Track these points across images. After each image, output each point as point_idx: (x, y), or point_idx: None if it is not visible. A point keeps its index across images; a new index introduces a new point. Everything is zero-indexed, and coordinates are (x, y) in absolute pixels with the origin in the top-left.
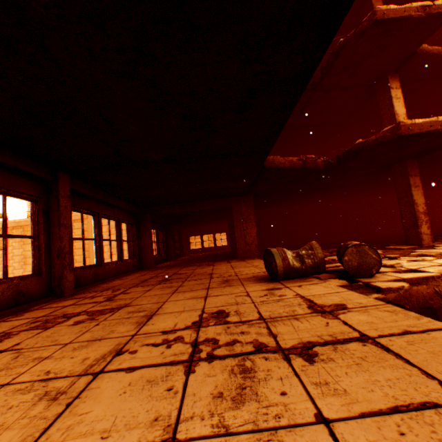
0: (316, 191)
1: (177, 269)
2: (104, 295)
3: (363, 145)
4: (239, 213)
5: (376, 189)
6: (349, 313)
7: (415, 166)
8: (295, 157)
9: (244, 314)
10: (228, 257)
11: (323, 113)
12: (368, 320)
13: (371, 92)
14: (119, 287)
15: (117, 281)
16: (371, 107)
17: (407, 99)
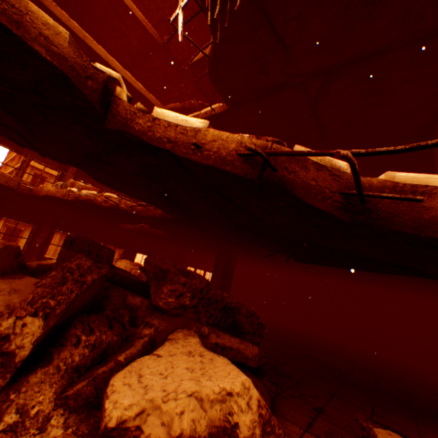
0: None
1: None
2: None
3: None
4: None
5: None
6: None
7: None
8: None
9: None
10: None
11: None
12: None
13: None
14: None
15: None
16: None
17: None
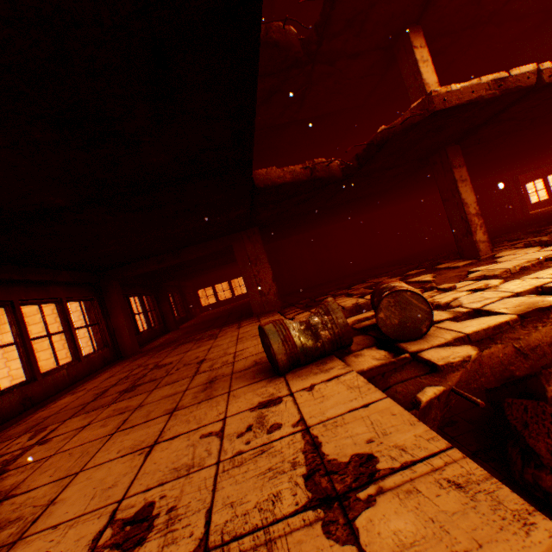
0: (342, 206)
1: (165, 354)
2: (6, 455)
3: (388, 133)
4: (244, 254)
5: (416, 191)
6: (380, 502)
7: (458, 153)
8: (299, 165)
9: (179, 526)
10: (243, 316)
11: (333, 97)
12: (417, 547)
13: (391, 58)
14: (50, 421)
15: (65, 399)
16: (393, 80)
17: (437, 63)
